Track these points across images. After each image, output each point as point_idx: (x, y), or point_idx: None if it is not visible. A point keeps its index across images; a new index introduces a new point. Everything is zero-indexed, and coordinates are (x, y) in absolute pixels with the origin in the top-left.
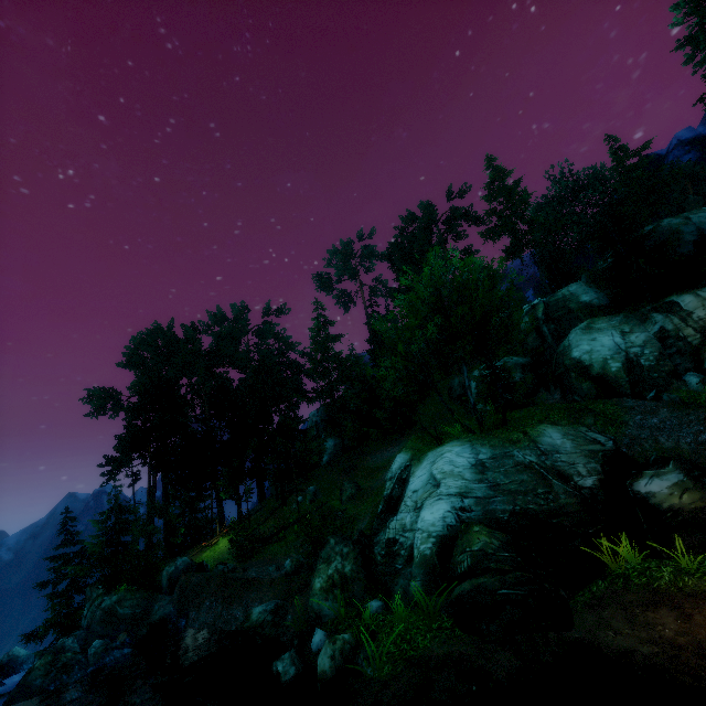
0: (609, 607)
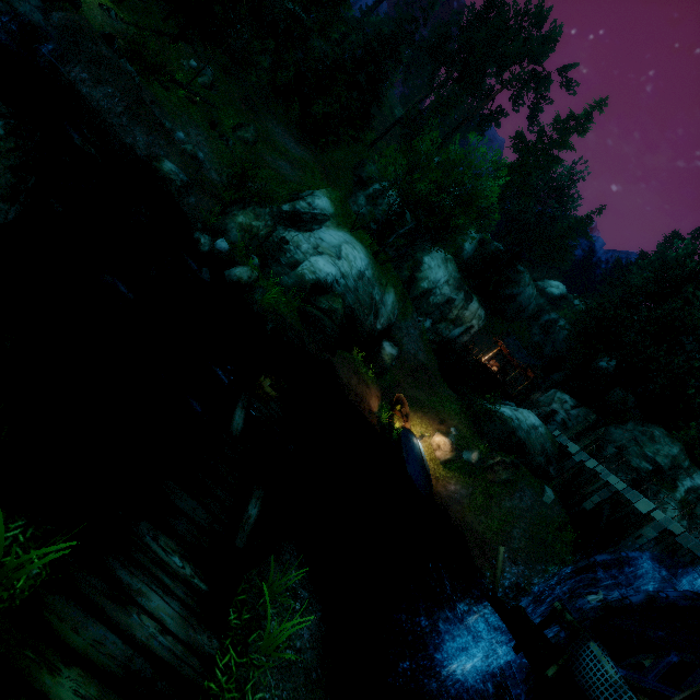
0: (346, 363)
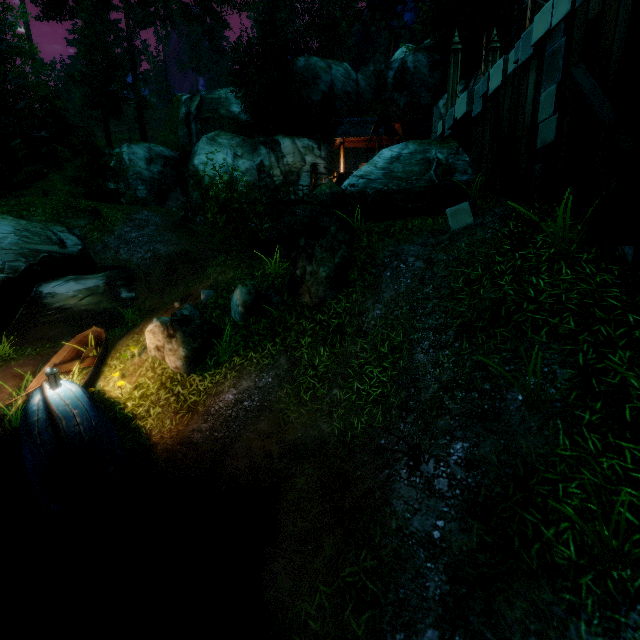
0: None
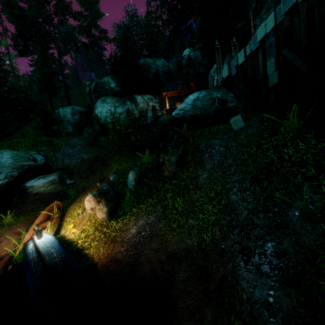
0: None
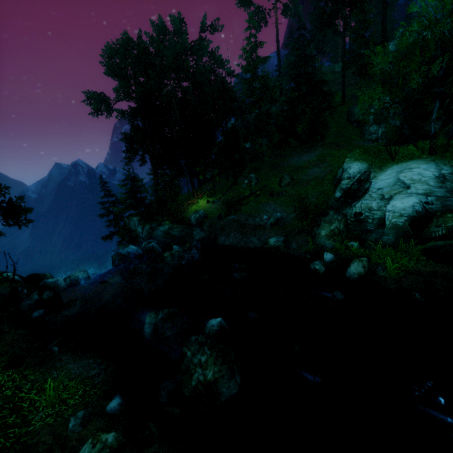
0: None
